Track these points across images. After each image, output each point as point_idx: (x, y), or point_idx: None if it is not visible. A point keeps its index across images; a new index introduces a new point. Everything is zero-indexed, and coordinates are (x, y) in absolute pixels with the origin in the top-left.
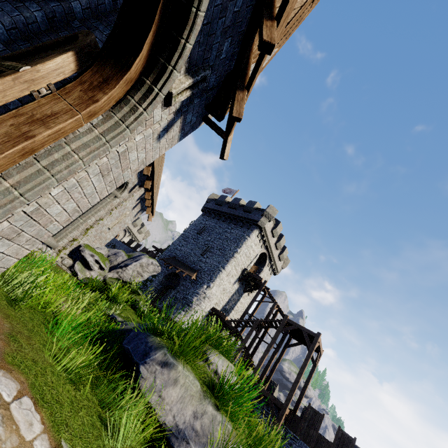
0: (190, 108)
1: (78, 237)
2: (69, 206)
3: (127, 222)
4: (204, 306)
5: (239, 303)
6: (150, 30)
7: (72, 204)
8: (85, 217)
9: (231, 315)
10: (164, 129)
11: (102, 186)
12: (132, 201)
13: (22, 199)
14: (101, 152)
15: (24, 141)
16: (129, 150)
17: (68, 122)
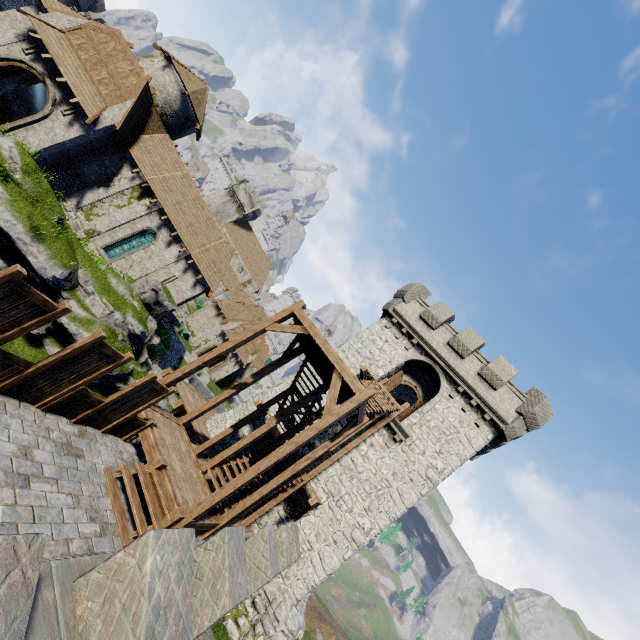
0: (79, 119)
1: (127, 268)
2: (37, 142)
3: (186, 291)
4: (251, 402)
5: (356, 454)
6: (48, 99)
7: (37, 142)
8: (130, 252)
9: (333, 473)
10: (69, 125)
11: (48, 140)
12: (172, 255)
13: (16, 124)
14: (34, 118)
15: (24, 119)
16: (54, 128)
17: (32, 116)
